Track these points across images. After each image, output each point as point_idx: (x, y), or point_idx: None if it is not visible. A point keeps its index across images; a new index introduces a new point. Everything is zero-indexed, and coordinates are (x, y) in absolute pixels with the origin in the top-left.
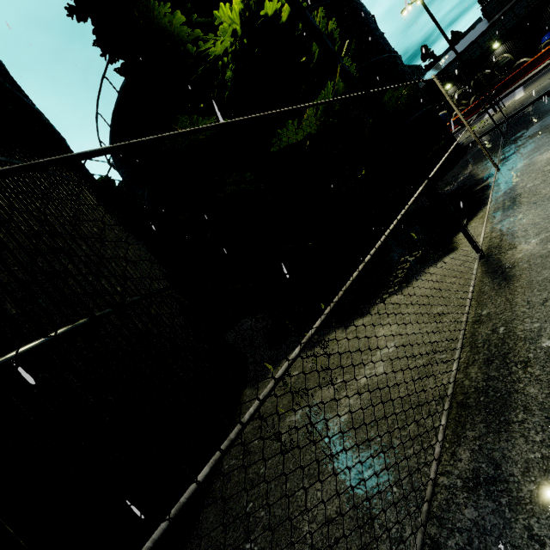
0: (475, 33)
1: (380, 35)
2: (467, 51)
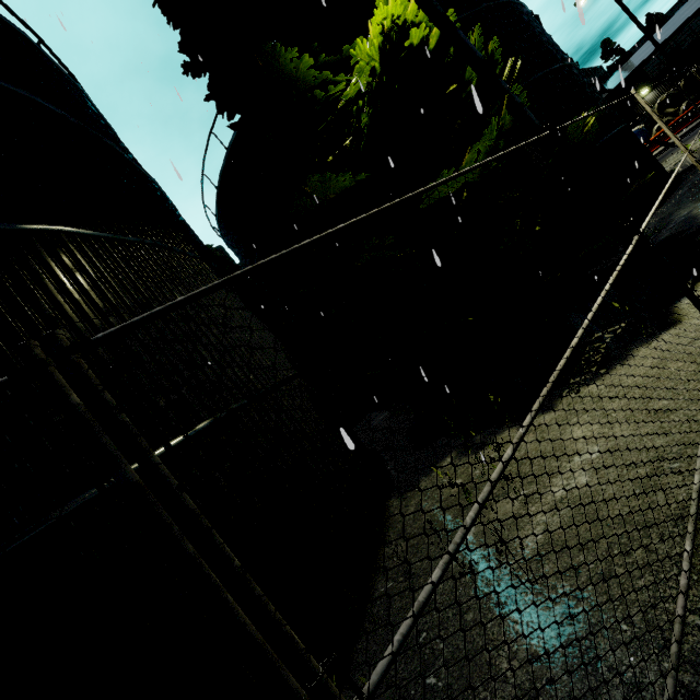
0: (685, 14)
1: (548, 41)
2: (672, 39)
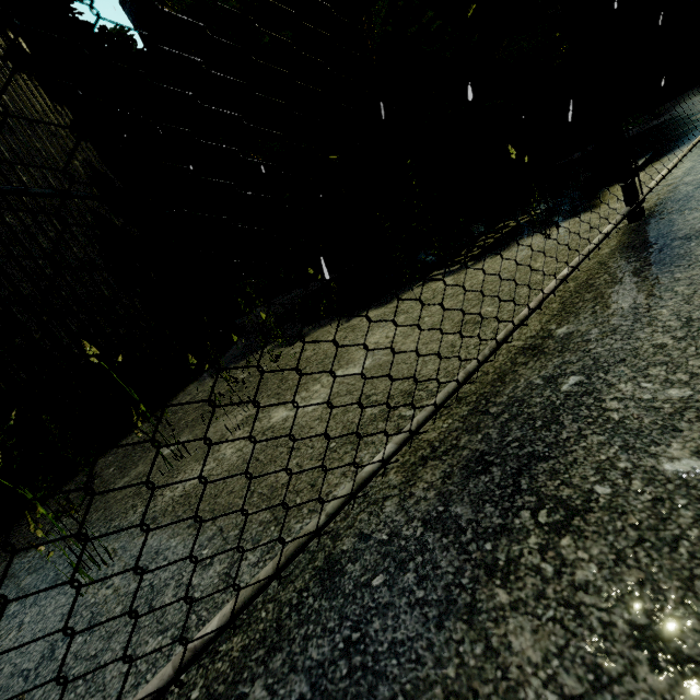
0: None
1: None
2: None
